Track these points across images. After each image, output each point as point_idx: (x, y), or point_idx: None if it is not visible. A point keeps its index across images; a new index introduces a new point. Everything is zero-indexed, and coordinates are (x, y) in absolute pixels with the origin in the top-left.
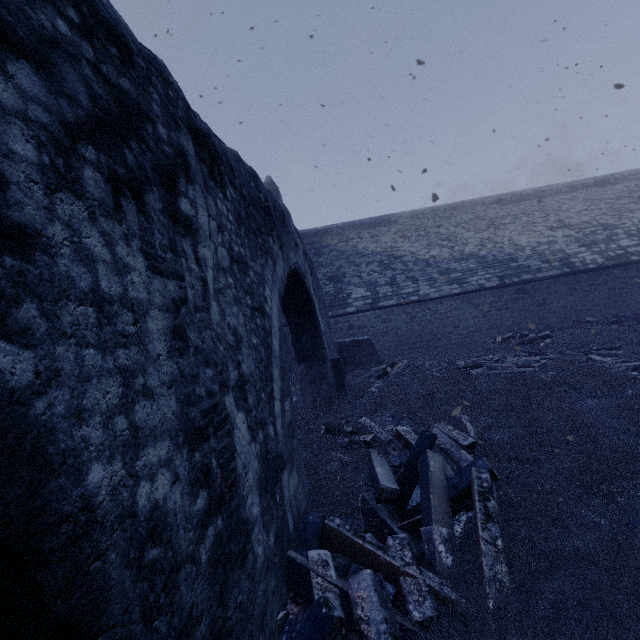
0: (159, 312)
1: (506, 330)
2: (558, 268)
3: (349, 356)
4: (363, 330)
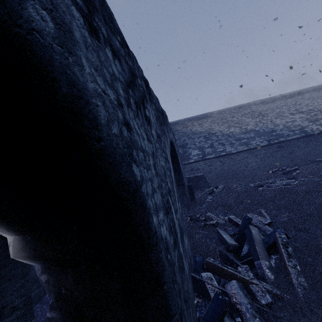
0: (151, 157)
1: (273, 167)
2: (298, 134)
3: (193, 184)
4: (198, 171)
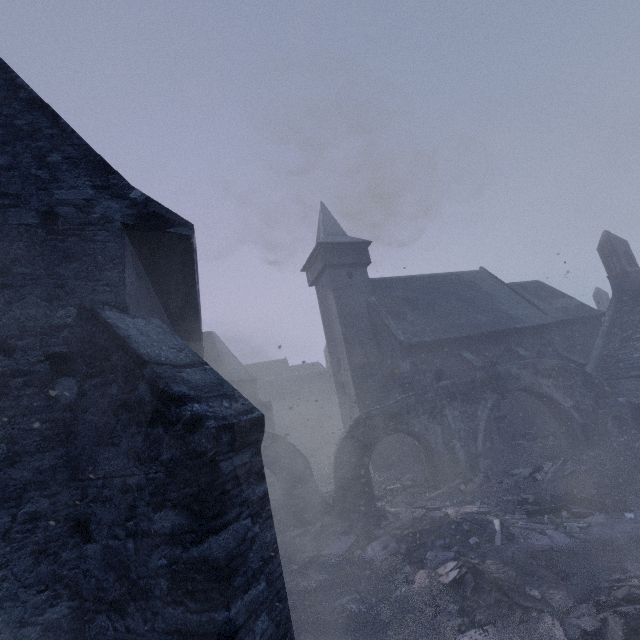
0: (439, 430)
1: None
2: None
3: None
4: None
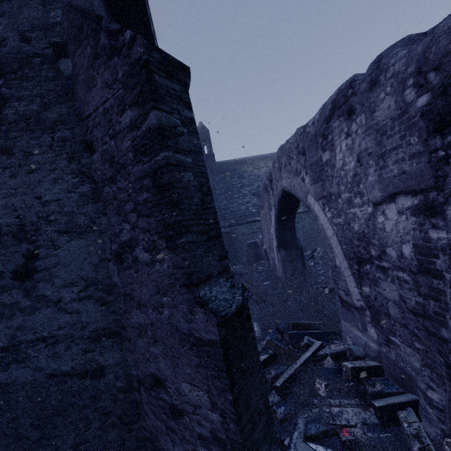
0: None
1: None
2: None
3: None
4: None
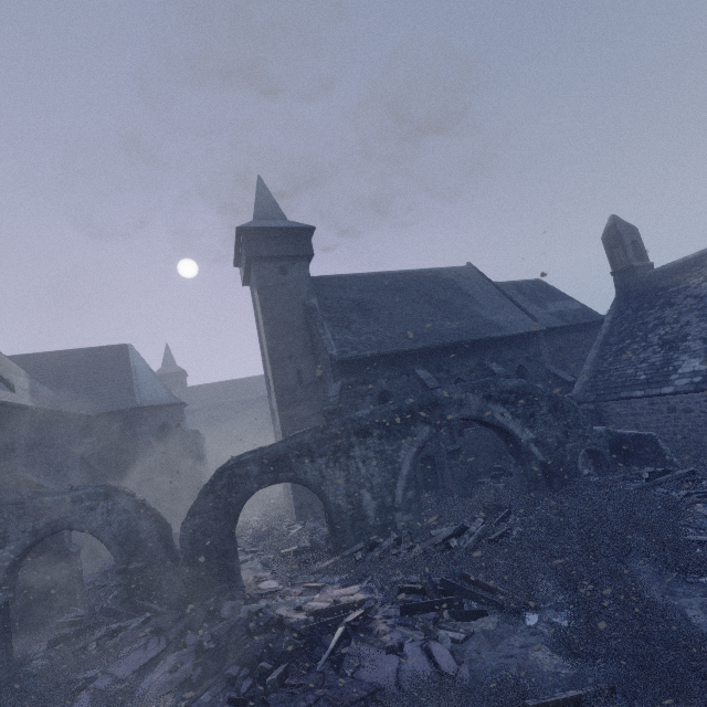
0: (342, 478)
1: None
2: None
3: (629, 449)
4: (689, 414)
